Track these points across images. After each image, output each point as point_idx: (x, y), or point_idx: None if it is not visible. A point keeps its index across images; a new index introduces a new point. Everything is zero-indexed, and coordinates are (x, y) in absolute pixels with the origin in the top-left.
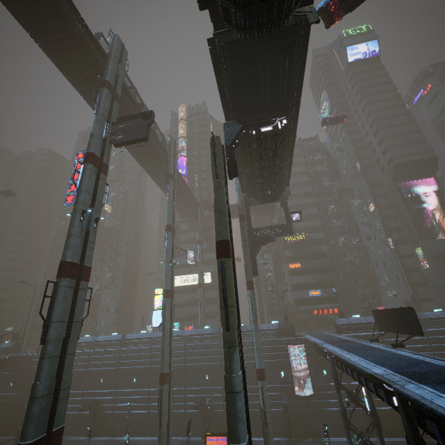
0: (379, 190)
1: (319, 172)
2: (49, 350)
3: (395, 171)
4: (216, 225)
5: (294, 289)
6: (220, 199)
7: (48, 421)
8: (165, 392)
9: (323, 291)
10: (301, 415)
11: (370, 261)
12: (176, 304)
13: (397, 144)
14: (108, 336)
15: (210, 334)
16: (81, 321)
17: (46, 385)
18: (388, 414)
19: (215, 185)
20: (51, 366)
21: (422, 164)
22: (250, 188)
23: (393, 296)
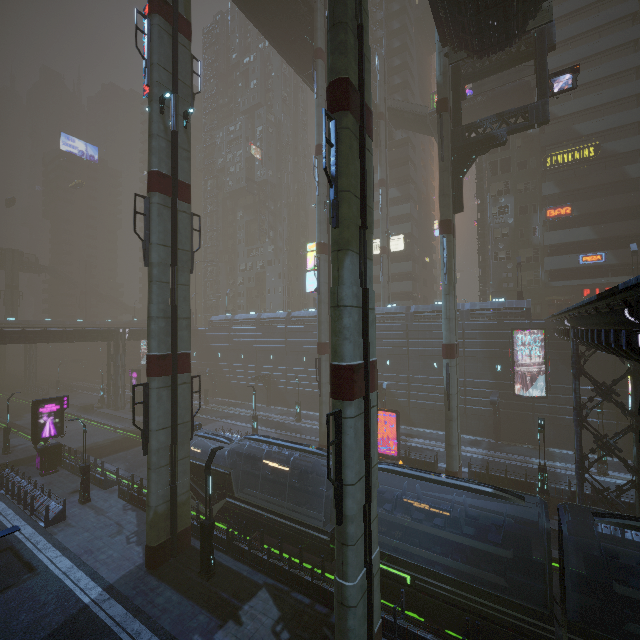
0: None
1: None
2: (155, 273)
3: None
4: (328, 55)
5: (549, 254)
6: None
7: (171, 343)
8: (324, 362)
9: (611, 255)
10: (519, 419)
11: None
12: None
13: None
14: (273, 314)
15: (394, 314)
16: (190, 251)
17: (160, 308)
18: None
19: None
20: (162, 291)
21: None
22: (454, 24)
23: None
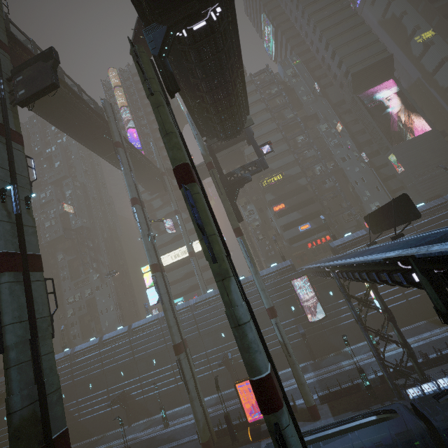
0: (342, 108)
1: (279, 105)
2: (13, 357)
3: (355, 82)
4: (168, 151)
5: (284, 230)
6: (164, 119)
7: (42, 431)
8: (184, 360)
9: (312, 223)
10: (319, 337)
11: (349, 181)
12: (175, 282)
13: (350, 52)
14: (114, 332)
15: (214, 296)
16: (49, 316)
17: (24, 395)
18: (395, 309)
19: (154, 105)
20: (23, 374)
21: (379, 67)
22: (208, 127)
23: (377, 208)
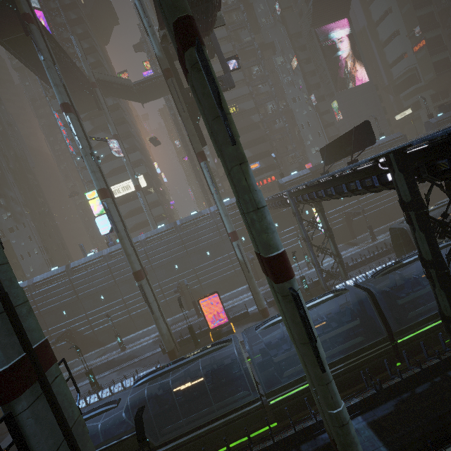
0: (299, 42)
1: (236, 22)
2: None
3: (315, 12)
4: None
5: None
6: None
7: (18, 342)
8: (146, 286)
9: (261, 162)
10: None
11: (297, 124)
12: None
13: None
14: (48, 273)
15: (167, 231)
16: None
17: None
18: (323, 236)
19: None
20: None
21: None
22: None
23: (316, 152)
